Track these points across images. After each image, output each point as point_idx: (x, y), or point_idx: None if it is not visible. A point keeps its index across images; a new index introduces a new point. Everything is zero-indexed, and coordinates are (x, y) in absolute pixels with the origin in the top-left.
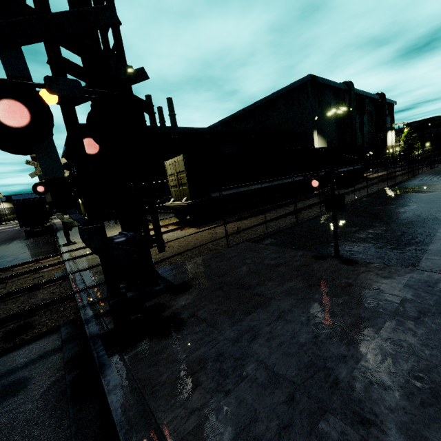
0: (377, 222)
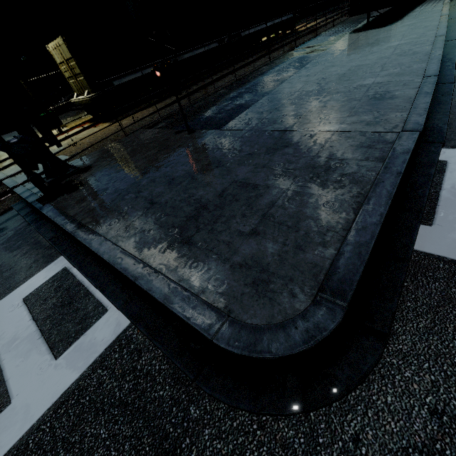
0: (248, 94)
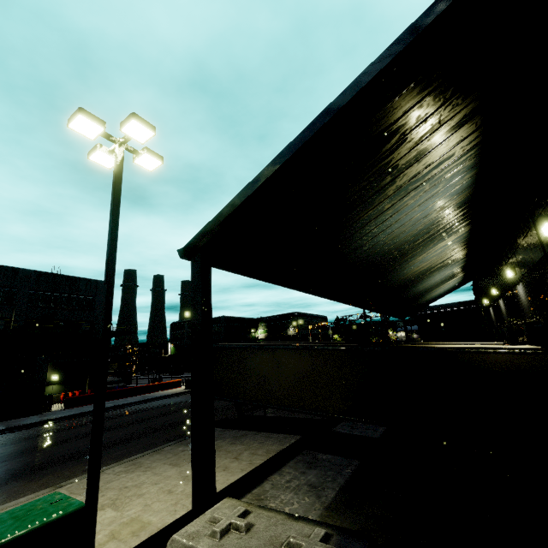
0: None
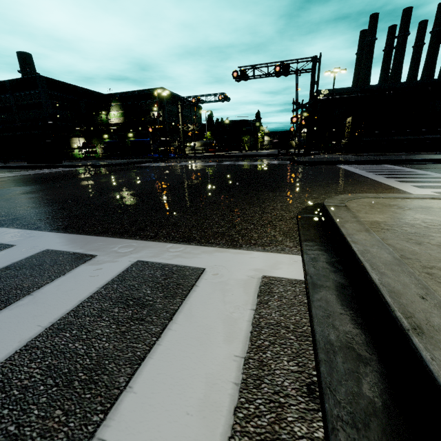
0: None
